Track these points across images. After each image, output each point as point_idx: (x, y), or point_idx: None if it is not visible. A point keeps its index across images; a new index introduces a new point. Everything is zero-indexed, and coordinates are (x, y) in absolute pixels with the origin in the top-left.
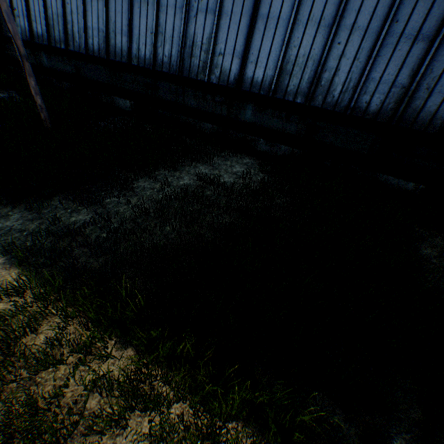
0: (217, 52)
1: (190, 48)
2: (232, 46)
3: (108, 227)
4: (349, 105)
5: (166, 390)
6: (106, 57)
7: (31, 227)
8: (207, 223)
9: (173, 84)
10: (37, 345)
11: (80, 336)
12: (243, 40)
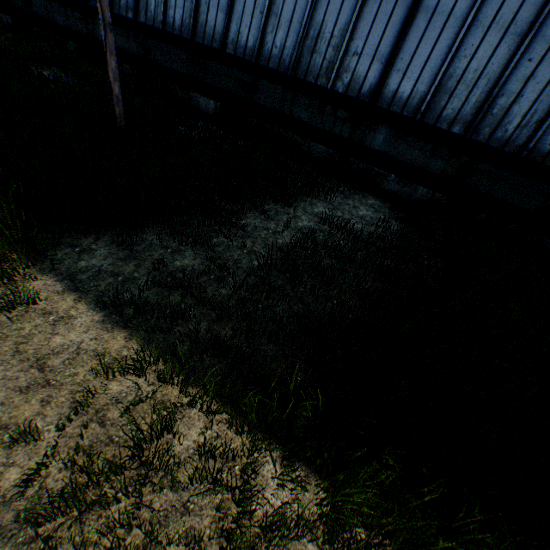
0: (351, 50)
1: (313, 41)
2: (374, 44)
3: (225, 280)
4: (525, 145)
5: (385, 544)
6: (190, 38)
7: (125, 269)
8: (346, 285)
9: (280, 87)
10: (175, 452)
11: (228, 442)
12: (391, 39)
